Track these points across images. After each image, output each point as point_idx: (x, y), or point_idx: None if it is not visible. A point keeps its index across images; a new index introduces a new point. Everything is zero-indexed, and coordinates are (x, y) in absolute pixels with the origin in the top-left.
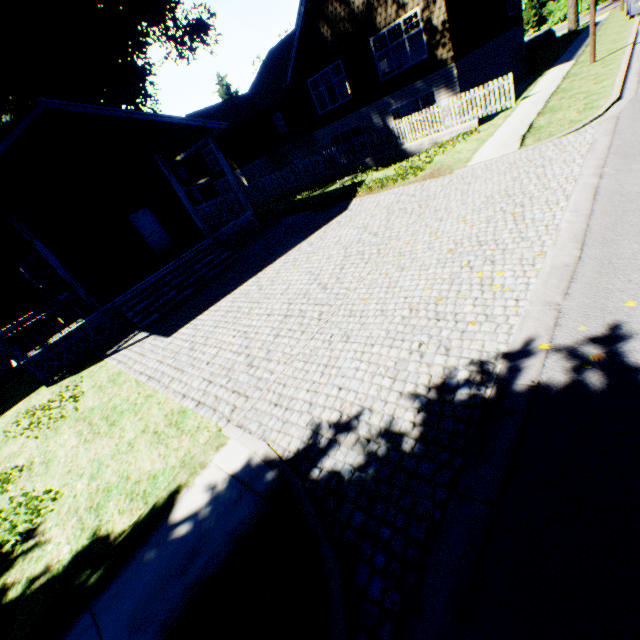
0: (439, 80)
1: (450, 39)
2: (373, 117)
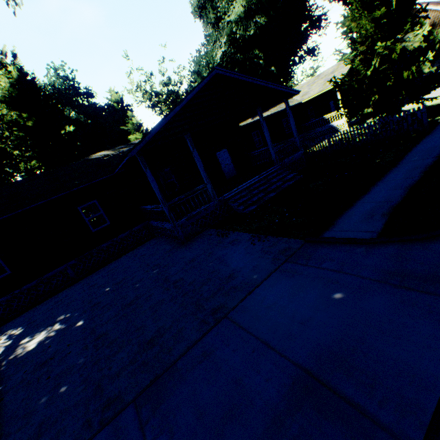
0: None
1: None
2: None
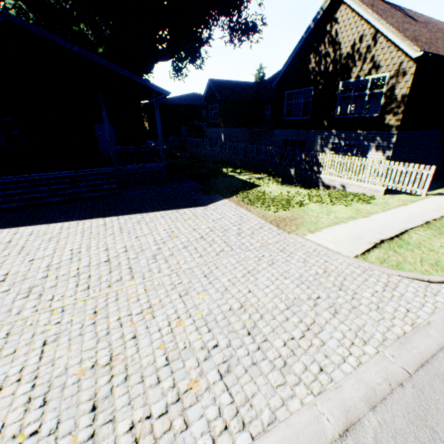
0: (378, 138)
1: (403, 110)
2: (317, 140)
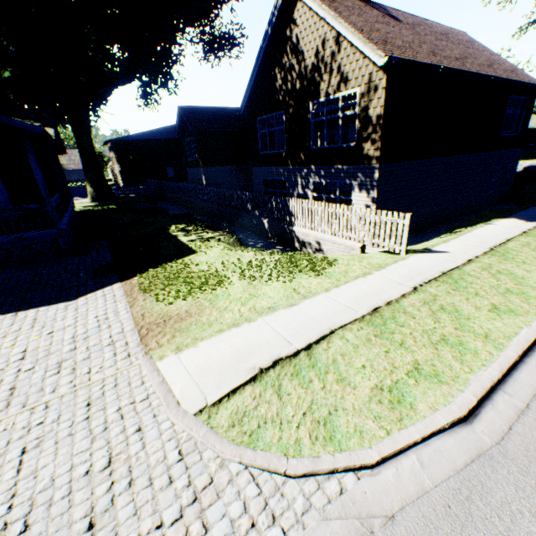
0: (360, 174)
1: (381, 136)
2: (297, 179)
